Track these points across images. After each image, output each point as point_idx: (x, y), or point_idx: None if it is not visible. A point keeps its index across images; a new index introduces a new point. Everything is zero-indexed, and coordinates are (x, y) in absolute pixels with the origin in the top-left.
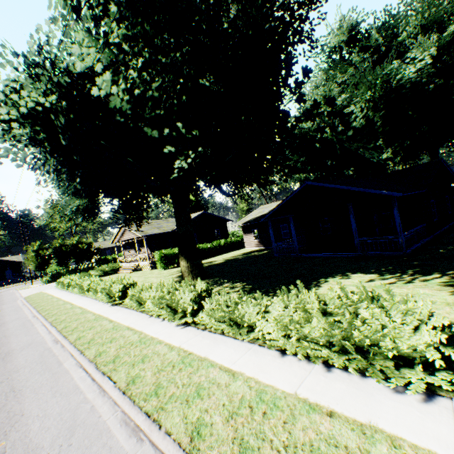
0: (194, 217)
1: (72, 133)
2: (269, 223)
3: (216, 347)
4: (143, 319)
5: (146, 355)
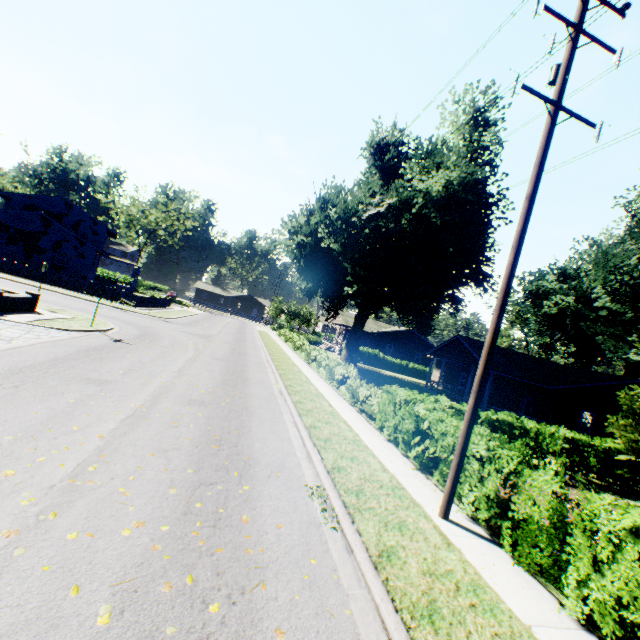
0: (398, 330)
1: (309, 256)
2: (432, 359)
3: (305, 368)
4: (296, 357)
5: (284, 359)
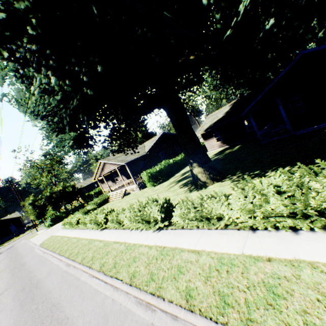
0: (157, 139)
1: None
2: (250, 114)
3: None
4: (250, 238)
5: None
